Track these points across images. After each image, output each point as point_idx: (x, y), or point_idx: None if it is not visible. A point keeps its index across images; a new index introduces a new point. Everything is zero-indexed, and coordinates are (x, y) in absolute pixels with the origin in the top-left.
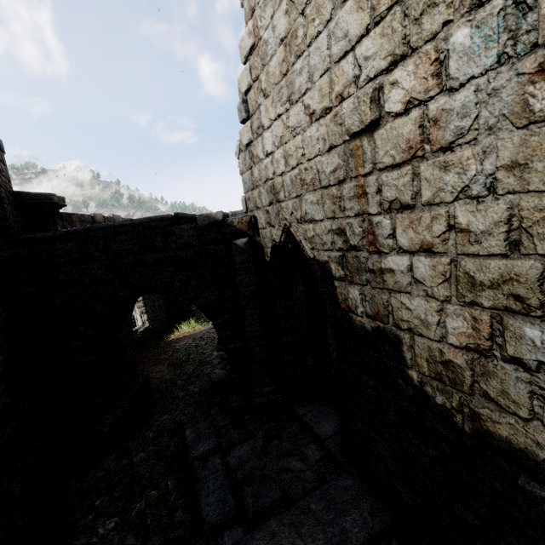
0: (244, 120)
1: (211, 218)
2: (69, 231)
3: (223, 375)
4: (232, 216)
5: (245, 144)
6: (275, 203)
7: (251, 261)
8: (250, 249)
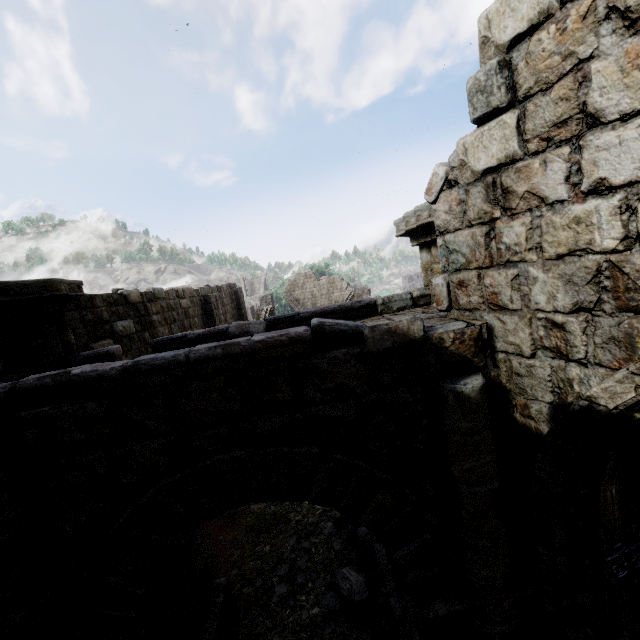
0: (493, 112)
1: (398, 334)
2: (88, 375)
3: (364, 588)
4: (382, 306)
5: (483, 168)
6: (615, 312)
7: (489, 425)
8: (487, 399)
